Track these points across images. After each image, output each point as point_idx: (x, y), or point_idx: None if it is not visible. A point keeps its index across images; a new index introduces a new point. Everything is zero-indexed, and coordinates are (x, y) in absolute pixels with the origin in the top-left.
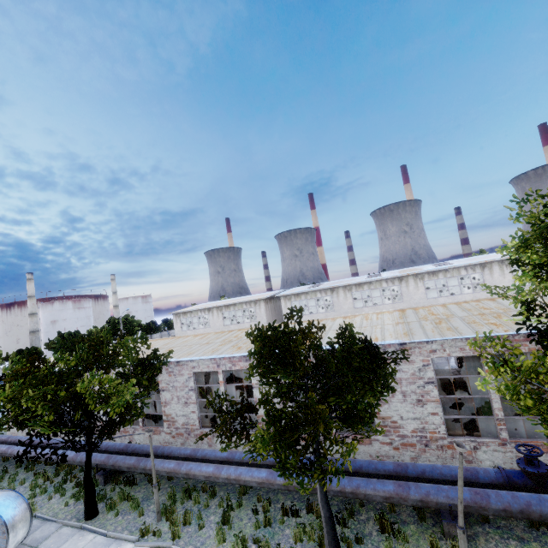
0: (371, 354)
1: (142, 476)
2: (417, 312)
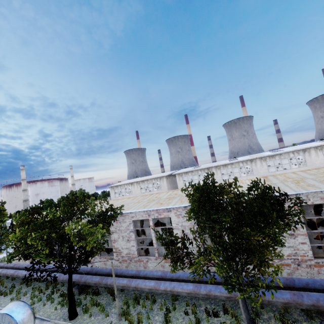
0: (278, 200)
1: (103, 289)
2: (277, 177)
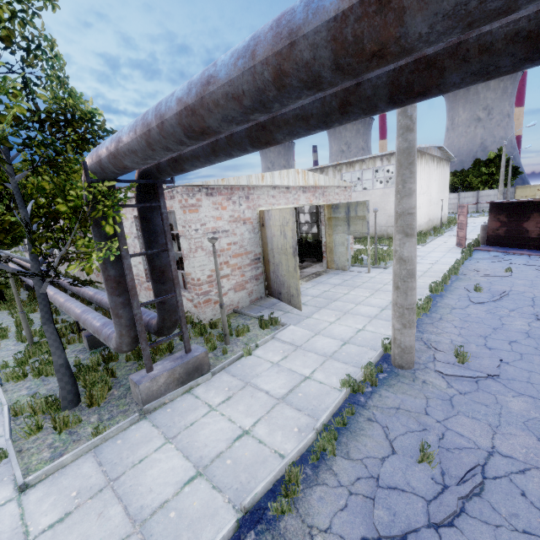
0: None
1: None
2: None
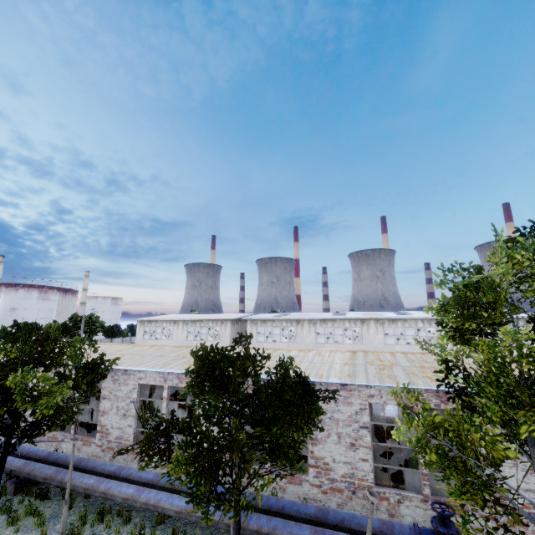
0: (303, 390)
1: (58, 490)
2: (366, 356)
